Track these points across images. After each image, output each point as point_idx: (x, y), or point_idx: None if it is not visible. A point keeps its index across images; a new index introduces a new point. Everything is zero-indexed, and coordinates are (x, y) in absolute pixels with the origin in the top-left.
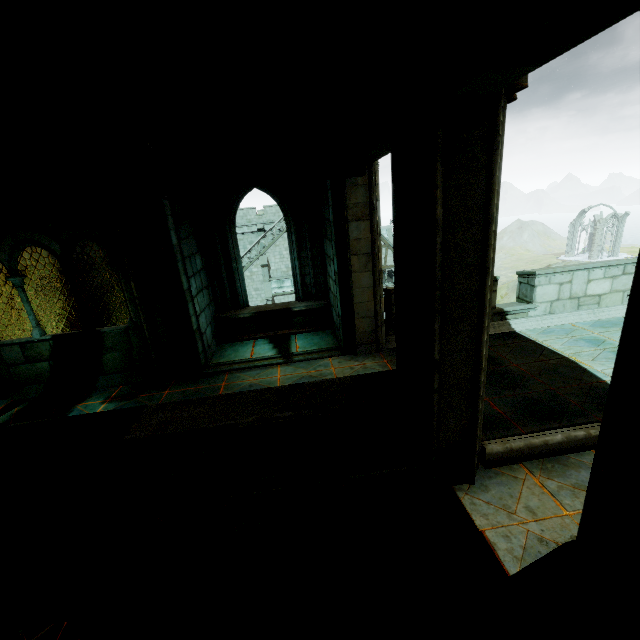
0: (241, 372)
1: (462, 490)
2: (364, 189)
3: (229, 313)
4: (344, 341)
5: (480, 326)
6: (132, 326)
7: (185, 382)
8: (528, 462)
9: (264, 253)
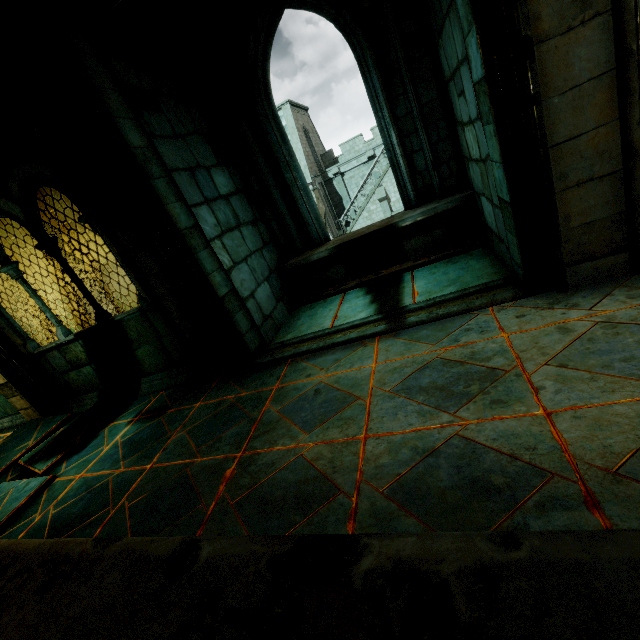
0: (309, 358)
1: None
2: None
3: (298, 257)
4: (524, 262)
5: None
6: (144, 306)
7: (227, 383)
8: None
9: (379, 184)
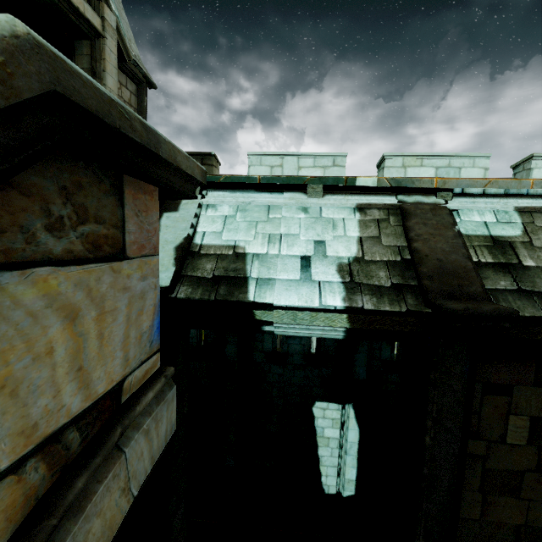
0: None
1: None
2: (88, 58)
3: None
4: None
5: None
6: None
7: None
8: None
9: None
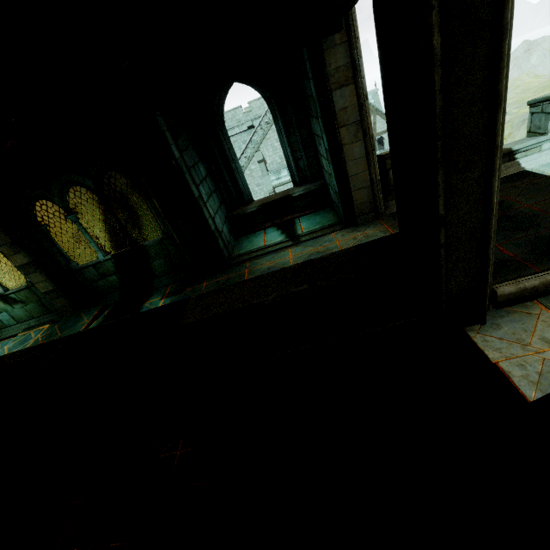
0: (259, 259)
1: (473, 330)
2: (343, 48)
3: (238, 210)
4: (344, 215)
5: (490, 170)
6: (165, 237)
7: (216, 274)
8: (543, 298)
9: (258, 149)
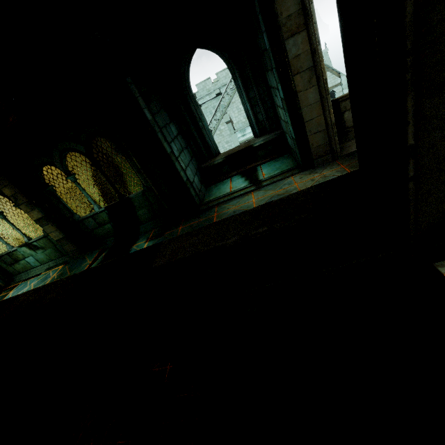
0: (225, 203)
1: (444, 266)
2: None
3: (207, 163)
4: (301, 159)
5: None
6: (145, 189)
7: (190, 219)
8: None
9: (225, 112)
